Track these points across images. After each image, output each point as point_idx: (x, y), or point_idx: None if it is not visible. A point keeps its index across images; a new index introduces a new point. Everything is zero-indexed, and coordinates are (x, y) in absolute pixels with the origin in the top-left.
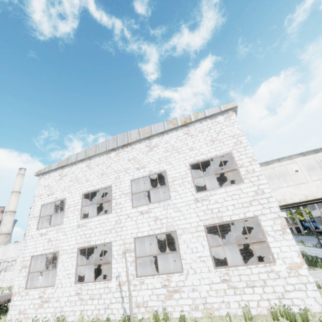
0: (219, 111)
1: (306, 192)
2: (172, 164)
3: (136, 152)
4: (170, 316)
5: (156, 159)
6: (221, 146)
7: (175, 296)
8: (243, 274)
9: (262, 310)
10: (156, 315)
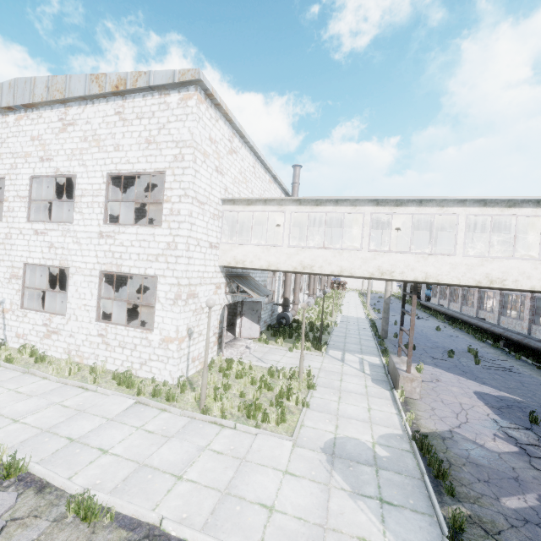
0: (170, 81)
1: (273, 259)
2: (86, 166)
3: (44, 127)
4: (45, 353)
5: (67, 150)
6: (156, 157)
7: (53, 337)
8: (120, 334)
9: (123, 369)
10: (22, 350)
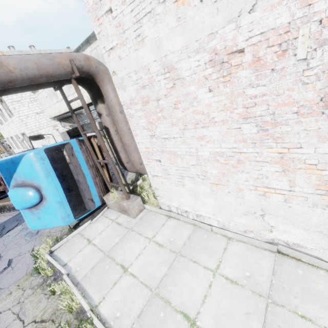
0: None
1: (54, 111)
2: None
3: None
4: None
5: None
6: None
7: None
8: None
9: None
10: None
